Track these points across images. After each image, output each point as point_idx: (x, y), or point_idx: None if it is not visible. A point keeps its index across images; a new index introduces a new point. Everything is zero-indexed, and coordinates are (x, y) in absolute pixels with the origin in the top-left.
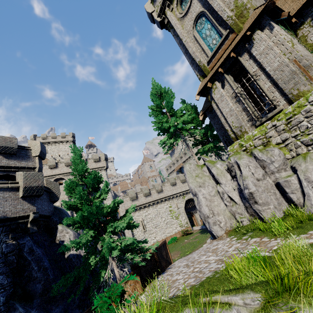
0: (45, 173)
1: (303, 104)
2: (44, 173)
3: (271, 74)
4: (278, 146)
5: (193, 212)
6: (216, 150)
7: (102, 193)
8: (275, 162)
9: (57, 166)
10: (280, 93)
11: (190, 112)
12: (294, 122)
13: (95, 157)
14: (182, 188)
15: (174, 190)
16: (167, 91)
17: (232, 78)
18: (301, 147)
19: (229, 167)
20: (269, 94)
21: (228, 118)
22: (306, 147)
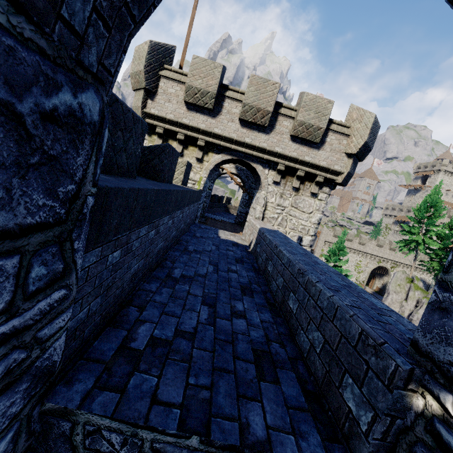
0: None
1: None
2: None
3: None
4: None
5: (377, 277)
6: (437, 274)
7: (343, 263)
8: None
9: None
10: None
11: (439, 245)
12: None
13: None
14: (385, 254)
15: (375, 251)
16: (442, 209)
17: None
18: None
19: (419, 301)
20: None
21: None
22: None
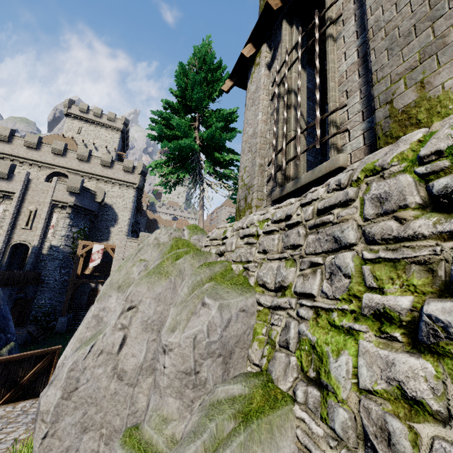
0: (43, 158)
1: (396, 163)
2: (42, 157)
3: (369, 3)
4: (260, 295)
5: None
6: None
7: None
8: (172, 352)
9: (65, 154)
10: (367, 98)
11: (221, 124)
12: (326, 233)
13: (126, 164)
14: None
15: None
16: (216, 68)
17: (296, 35)
18: (289, 359)
19: None
20: (338, 98)
21: (244, 155)
22: (300, 373)
